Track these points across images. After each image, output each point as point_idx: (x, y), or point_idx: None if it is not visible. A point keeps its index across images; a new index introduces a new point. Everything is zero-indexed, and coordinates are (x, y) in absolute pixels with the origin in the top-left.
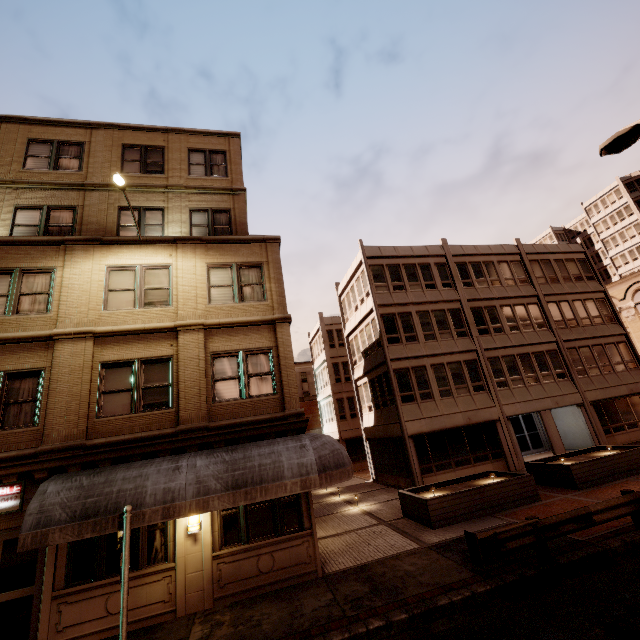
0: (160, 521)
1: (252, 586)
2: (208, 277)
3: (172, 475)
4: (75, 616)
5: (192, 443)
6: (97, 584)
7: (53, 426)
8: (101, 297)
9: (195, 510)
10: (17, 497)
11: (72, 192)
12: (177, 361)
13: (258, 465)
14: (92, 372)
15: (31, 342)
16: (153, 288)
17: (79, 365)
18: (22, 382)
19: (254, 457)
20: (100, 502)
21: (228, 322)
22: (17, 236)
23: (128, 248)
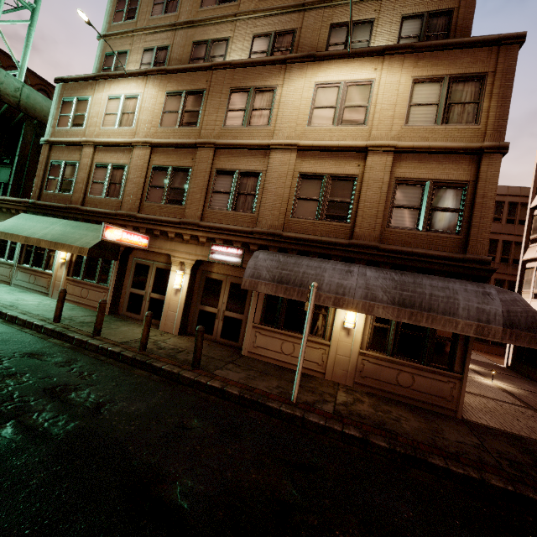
0: (331, 306)
1: (388, 390)
2: (411, 94)
3: (345, 275)
4: (263, 343)
5: (361, 257)
6: (277, 331)
7: (263, 216)
8: (307, 114)
9: (360, 309)
10: (240, 257)
11: (294, 15)
12: (361, 181)
13: (429, 294)
14: (292, 180)
15: (255, 150)
16: (352, 106)
17: (284, 172)
18: (248, 180)
19: (425, 286)
20: (290, 276)
21: (423, 146)
22: (254, 57)
23: (336, 63)
